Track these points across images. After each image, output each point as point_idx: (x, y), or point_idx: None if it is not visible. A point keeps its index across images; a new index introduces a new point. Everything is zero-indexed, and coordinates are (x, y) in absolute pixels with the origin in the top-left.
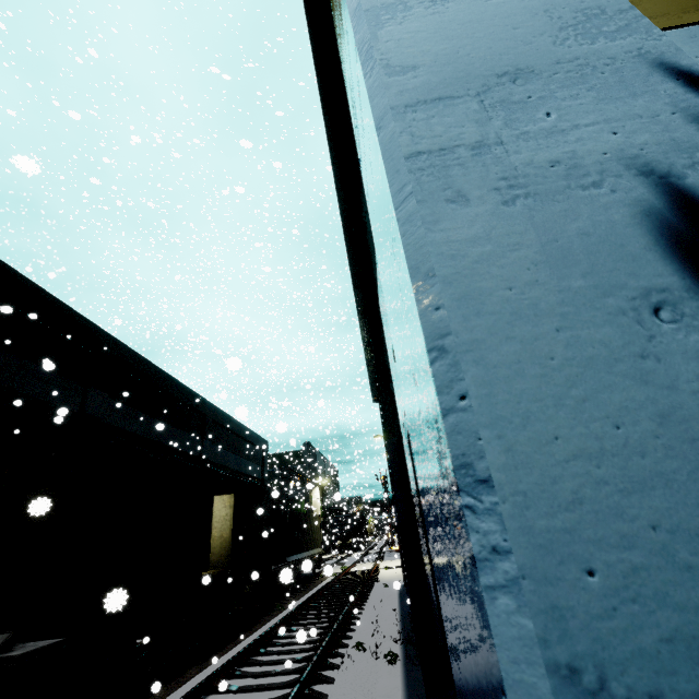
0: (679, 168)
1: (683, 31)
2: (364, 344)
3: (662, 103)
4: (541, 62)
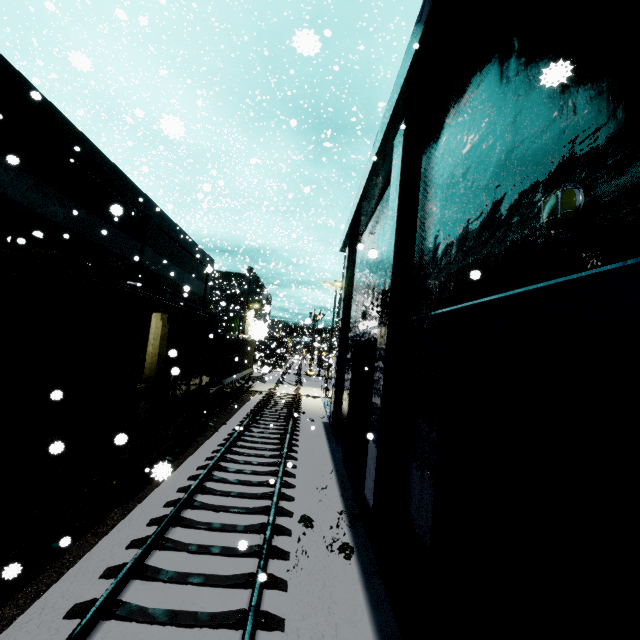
0: None
1: None
2: (368, 180)
3: None
4: None
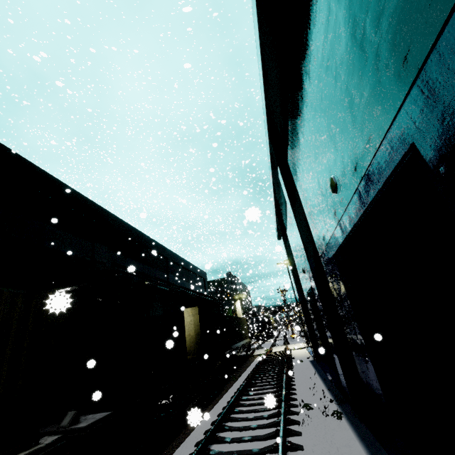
0: None
1: None
2: (274, 197)
3: None
4: None
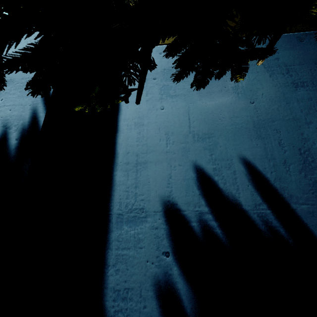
0: (13, 126)
1: (156, 47)
2: None
3: (31, 100)
4: (18, 77)
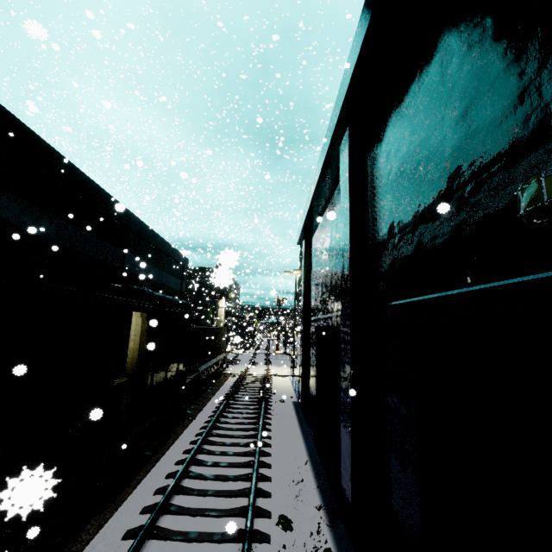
0: None
1: None
2: (318, 182)
3: None
4: None
